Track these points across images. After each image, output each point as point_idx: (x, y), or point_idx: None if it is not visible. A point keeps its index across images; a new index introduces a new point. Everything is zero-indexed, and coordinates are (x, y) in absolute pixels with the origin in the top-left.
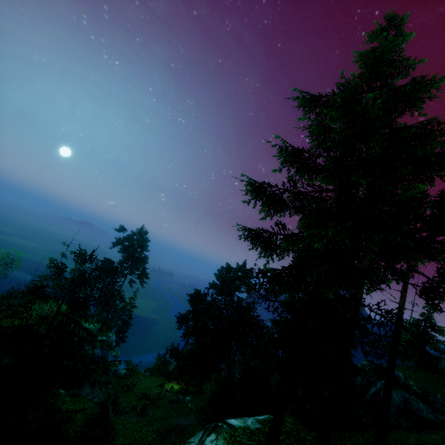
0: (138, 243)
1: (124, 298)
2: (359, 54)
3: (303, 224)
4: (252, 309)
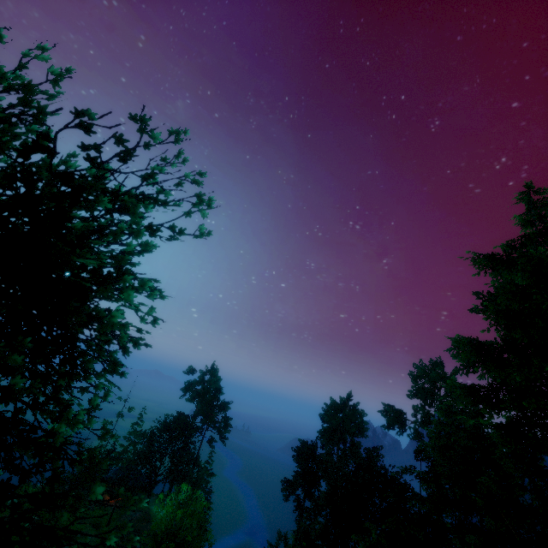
0: (215, 385)
1: (199, 464)
2: (520, 220)
3: (522, 377)
4: (376, 457)
